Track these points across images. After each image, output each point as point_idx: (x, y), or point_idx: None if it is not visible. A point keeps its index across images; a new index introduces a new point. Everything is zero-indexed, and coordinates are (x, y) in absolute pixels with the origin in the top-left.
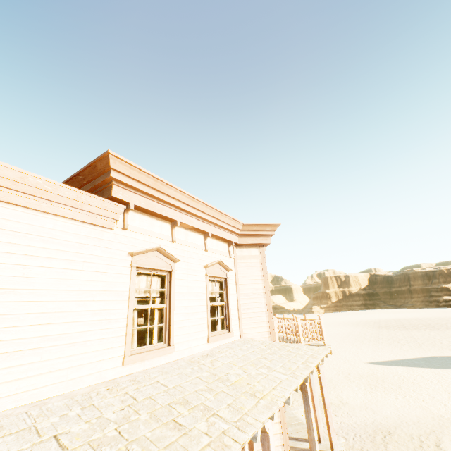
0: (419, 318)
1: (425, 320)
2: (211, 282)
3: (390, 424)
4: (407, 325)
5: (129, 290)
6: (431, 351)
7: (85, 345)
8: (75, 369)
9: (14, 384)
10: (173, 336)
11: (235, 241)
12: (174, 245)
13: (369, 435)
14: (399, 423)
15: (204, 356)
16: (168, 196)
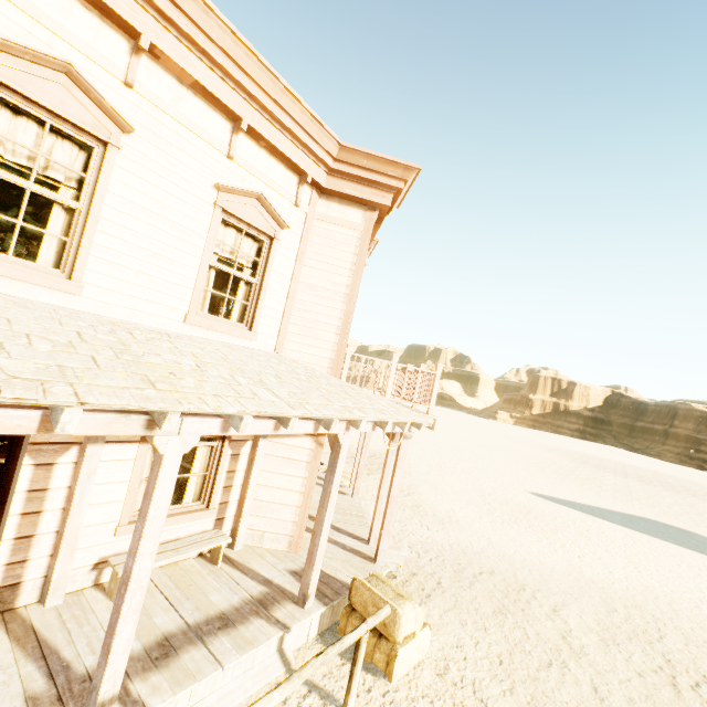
0: (658, 472)
1: (666, 477)
2: (237, 232)
3: (502, 564)
4: (631, 474)
5: None
6: (643, 511)
7: None
8: None
9: None
10: (82, 267)
11: (315, 177)
12: (132, 96)
13: (459, 564)
14: (517, 567)
15: (156, 332)
16: None
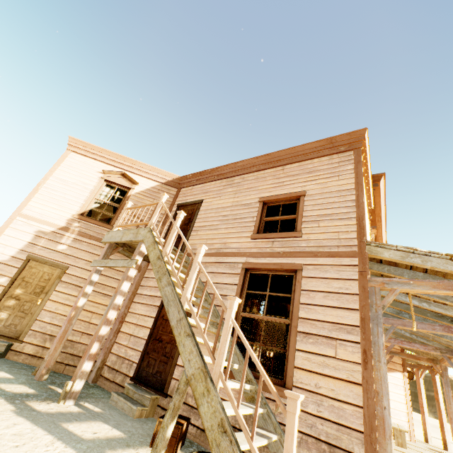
0: None
1: None
2: None
3: None
4: None
5: None
6: None
7: None
8: None
9: None
10: None
11: None
12: None
13: None
14: None
15: None
16: (379, 209)
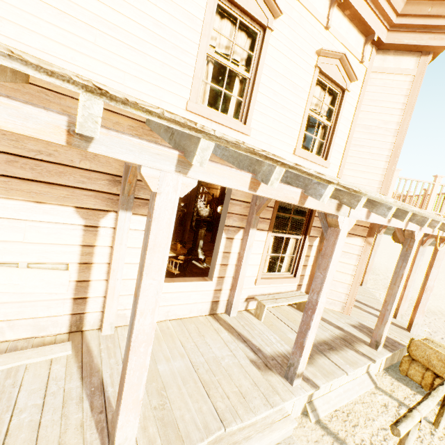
0: None
1: None
2: (320, 89)
3: None
4: None
5: (203, 20)
6: None
7: (144, 59)
8: (133, 79)
9: (69, 52)
10: (250, 117)
11: (379, 35)
12: None
13: None
14: None
15: None
16: None
